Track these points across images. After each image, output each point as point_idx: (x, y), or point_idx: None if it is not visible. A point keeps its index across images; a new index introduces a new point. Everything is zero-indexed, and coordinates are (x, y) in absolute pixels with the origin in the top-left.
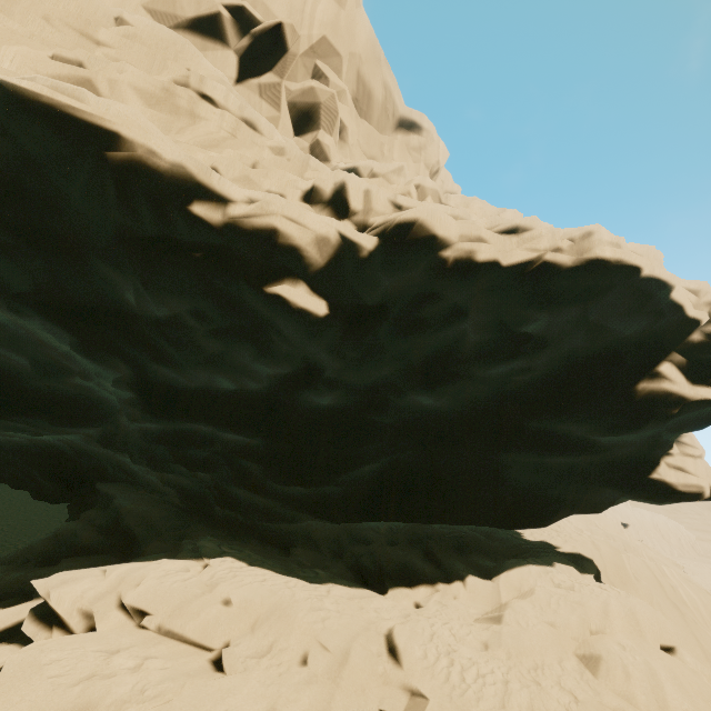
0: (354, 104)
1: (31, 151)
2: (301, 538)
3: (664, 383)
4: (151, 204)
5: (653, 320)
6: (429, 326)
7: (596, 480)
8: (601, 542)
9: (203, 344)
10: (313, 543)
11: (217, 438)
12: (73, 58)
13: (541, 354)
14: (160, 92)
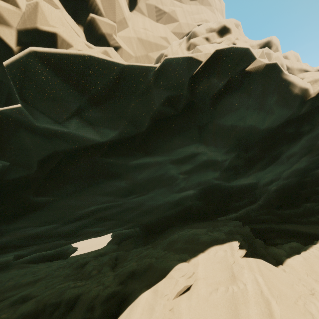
0: None
1: None
2: None
3: None
4: None
5: None
6: None
7: None
8: None
9: None
10: None
11: None
12: None
13: None
14: None
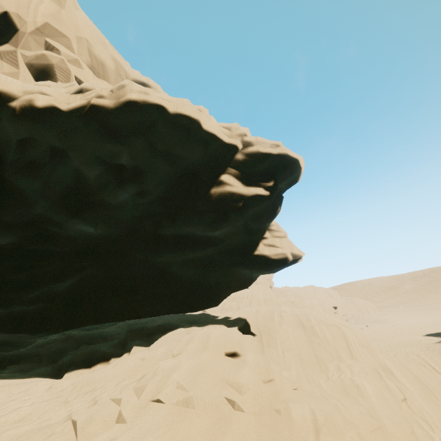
0: (92, 70)
1: None
2: (30, 357)
3: (227, 187)
4: None
5: (204, 147)
6: (42, 166)
7: (228, 264)
8: (263, 309)
9: None
10: (38, 358)
11: None
12: None
13: (146, 180)
14: None
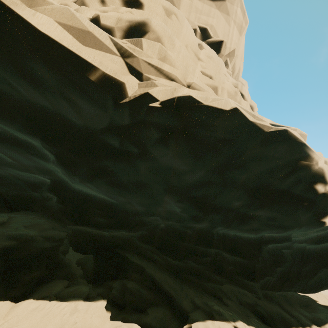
0: None
1: (265, 154)
2: (219, 291)
3: None
4: (296, 180)
5: None
6: None
7: None
8: (327, 297)
9: (254, 225)
10: (226, 295)
11: (220, 254)
12: (209, 74)
13: None
14: (233, 93)
